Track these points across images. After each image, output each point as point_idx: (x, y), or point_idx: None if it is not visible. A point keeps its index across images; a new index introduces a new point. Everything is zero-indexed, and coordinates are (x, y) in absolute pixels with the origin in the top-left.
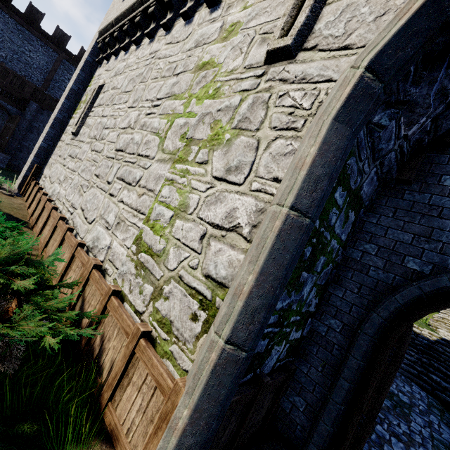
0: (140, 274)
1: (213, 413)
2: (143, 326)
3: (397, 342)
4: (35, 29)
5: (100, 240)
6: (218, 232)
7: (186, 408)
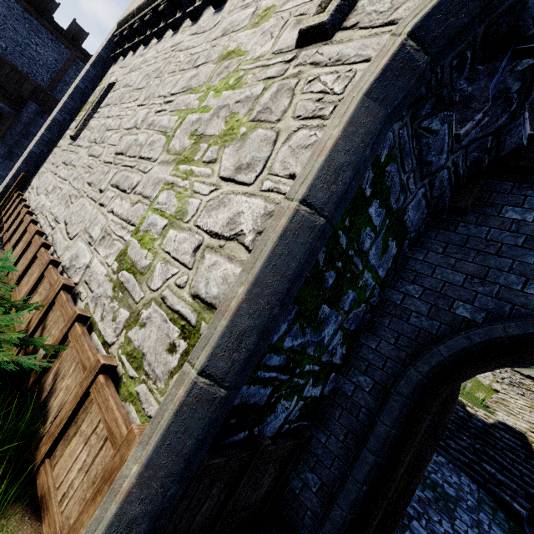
0: (117, 297)
1: (172, 472)
2: (105, 359)
3: (439, 409)
4: (46, 20)
5: (79, 258)
6: (216, 242)
7: (137, 462)
